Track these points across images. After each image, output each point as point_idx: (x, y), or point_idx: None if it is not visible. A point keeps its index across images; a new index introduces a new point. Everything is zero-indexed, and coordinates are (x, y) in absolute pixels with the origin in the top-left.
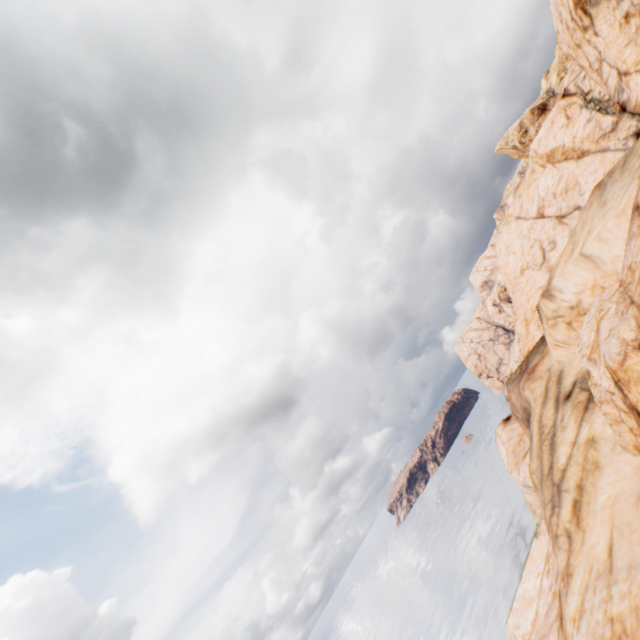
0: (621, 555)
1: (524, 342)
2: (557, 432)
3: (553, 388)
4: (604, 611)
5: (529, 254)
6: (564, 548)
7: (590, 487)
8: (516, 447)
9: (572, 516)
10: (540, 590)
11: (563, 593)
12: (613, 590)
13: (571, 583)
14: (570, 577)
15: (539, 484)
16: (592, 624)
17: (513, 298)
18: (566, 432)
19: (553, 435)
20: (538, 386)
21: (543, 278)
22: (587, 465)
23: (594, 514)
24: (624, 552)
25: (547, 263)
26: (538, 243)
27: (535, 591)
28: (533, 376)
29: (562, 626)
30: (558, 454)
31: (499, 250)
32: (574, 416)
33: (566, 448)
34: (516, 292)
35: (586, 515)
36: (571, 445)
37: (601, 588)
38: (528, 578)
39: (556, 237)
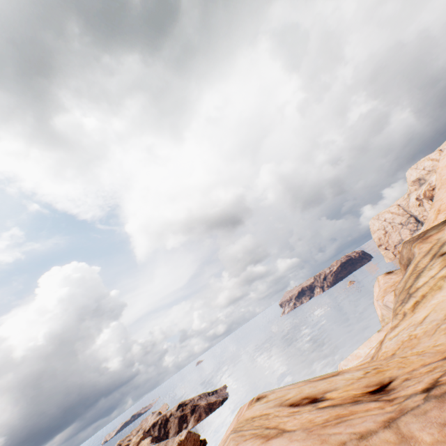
0: (430, 318)
1: (429, 224)
2: (424, 271)
3: (435, 249)
4: (408, 334)
5: None
6: (398, 319)
7: (430, 296)
8: (388, 288)
9: (411, 307)
10: (367, 354)
11: (389, 332)
12: (418, 328)
13: (395, 329)
14: (396, 327)
15: (398, 293)
16: (399, 338)
17: (437, 193)
18: (430, 271)
19: (421, 272)
20: (425, 246)
21: None
22: (434, 287)
23: (425, 307)
24: (432, 317)
25: None
26: None
27: (364, 354)
28: (425, 241)
29: (381, 343)
30: (419, 281)
31: (444, 154)
32: (440, 264)
33: (426, 278)
34: (441, 189)
35: (420, 307)
36: (430, 277)
37: (411, 328)
38: (363, 348)
39: None
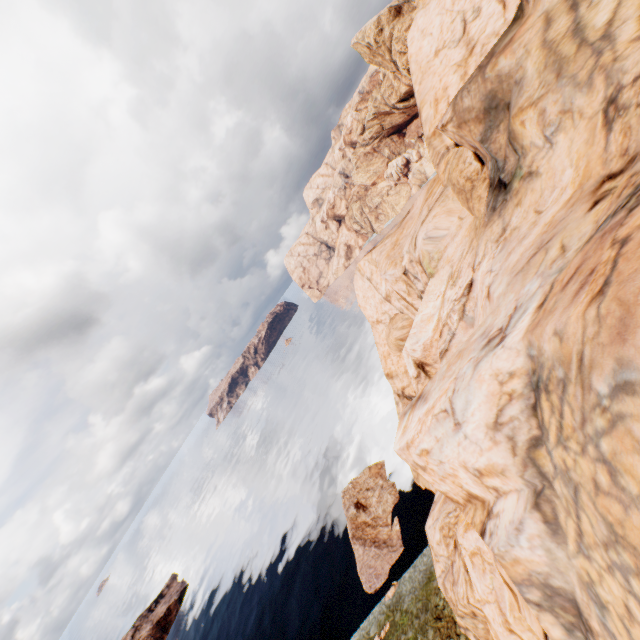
0: None
1: (431, 123)
2: (585, 17)
3: (562, 8)
4: None
5: (449, 31)
6: (636, 49)
7: None
8: (391, 252)
9: None
10: (443, 303)
11: None
12: None
13: None
14: None
15: (553, 82)
16: None
17: (421, 88)
18: (603, 1)
19: (577, 25)
20: (530, 33)
21: (460, 54)
22: None
23: None
24: None
25: (467, 36)
26: (461, 15)
27: (435, 309)
28: (513, 42)
29: None
30: (594, 24)
31: (412, 39)
32: None
33: (609, 8)
34: (426, 79)
35: None
36: None
37: None
38: (426, 306)
39: (483, 3)
